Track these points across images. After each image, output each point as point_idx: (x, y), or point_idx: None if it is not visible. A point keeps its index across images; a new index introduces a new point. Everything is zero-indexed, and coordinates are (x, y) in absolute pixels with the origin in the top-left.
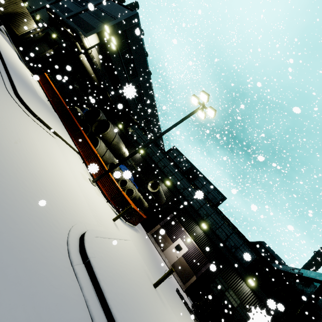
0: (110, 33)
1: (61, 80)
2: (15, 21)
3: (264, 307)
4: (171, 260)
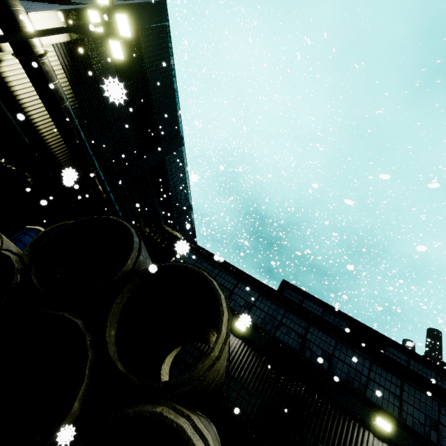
0: None
1: None
2: None
3: None
4: None
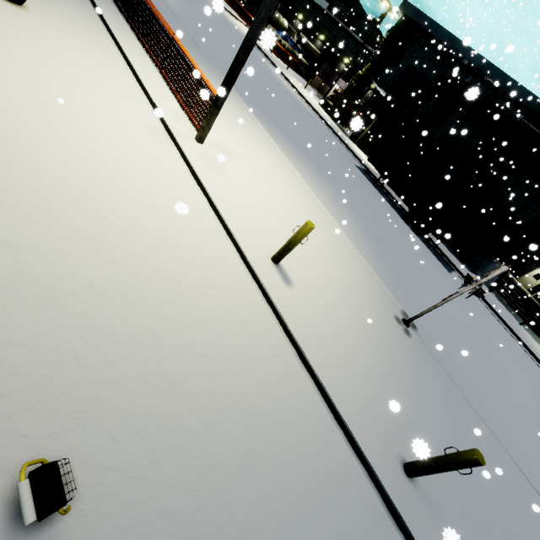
0: None
1: None
2: None
3: (379, 98)
4: None
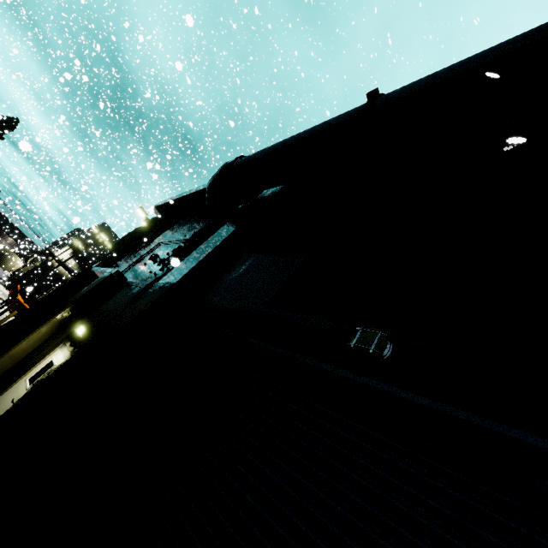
0: (83, 242)
1: (39, 291)
2: (1, 261)
3: None
4: None
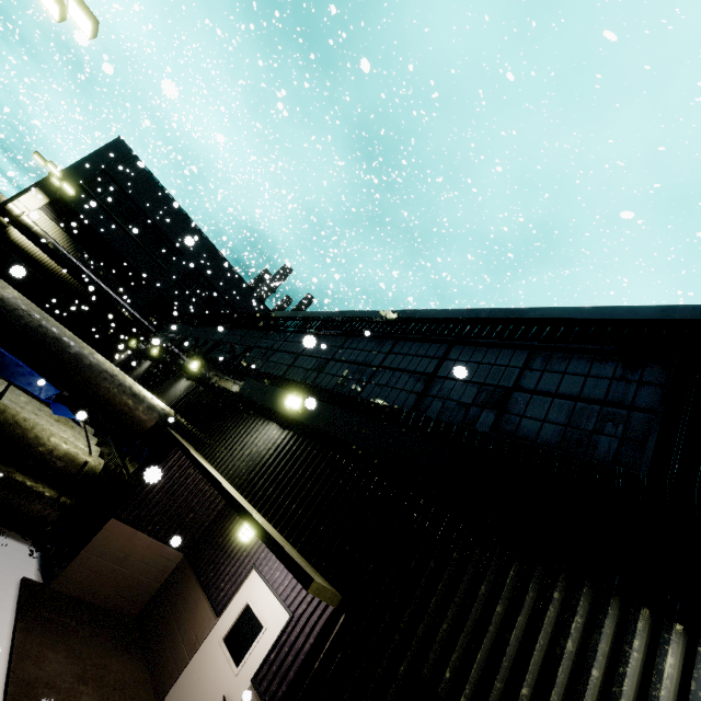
0: (72, 182)
1: None
2: None
3: None
4: None
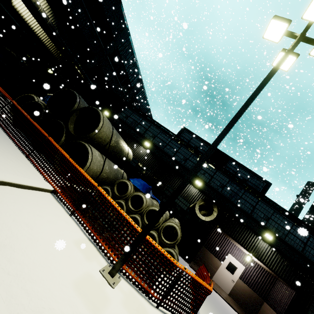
0: None
1: None
2: None
3: None
4: (226, 288)
